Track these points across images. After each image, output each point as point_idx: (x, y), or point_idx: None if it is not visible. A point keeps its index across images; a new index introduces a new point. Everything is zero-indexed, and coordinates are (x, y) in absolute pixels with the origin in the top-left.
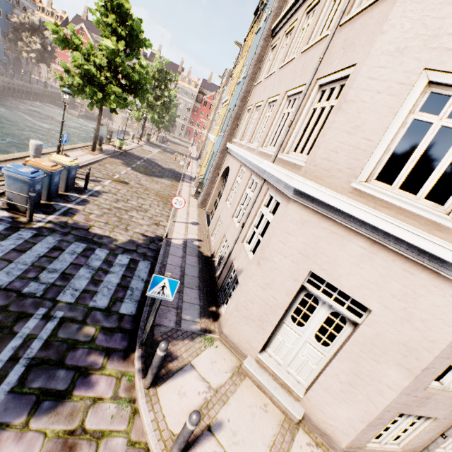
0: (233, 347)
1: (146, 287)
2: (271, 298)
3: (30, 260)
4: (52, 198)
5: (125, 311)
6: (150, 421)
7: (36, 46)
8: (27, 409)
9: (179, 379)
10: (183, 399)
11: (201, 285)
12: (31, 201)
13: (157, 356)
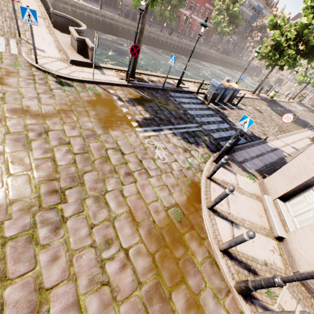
0: (263, 190)
1: (236, 145)
2: (311, 165)
3: (201, 113)
4: (220, 101)
5: (221, 144)
6: (208, 166)
7: (257, 38)
8: (181, 137)
9: (226, 171)
10: (223, 175)
11: (268, 165)
12: (213, 95)
13: (225, 145)
